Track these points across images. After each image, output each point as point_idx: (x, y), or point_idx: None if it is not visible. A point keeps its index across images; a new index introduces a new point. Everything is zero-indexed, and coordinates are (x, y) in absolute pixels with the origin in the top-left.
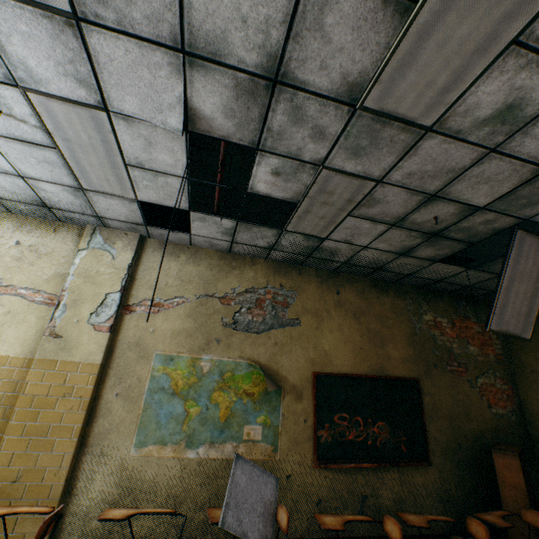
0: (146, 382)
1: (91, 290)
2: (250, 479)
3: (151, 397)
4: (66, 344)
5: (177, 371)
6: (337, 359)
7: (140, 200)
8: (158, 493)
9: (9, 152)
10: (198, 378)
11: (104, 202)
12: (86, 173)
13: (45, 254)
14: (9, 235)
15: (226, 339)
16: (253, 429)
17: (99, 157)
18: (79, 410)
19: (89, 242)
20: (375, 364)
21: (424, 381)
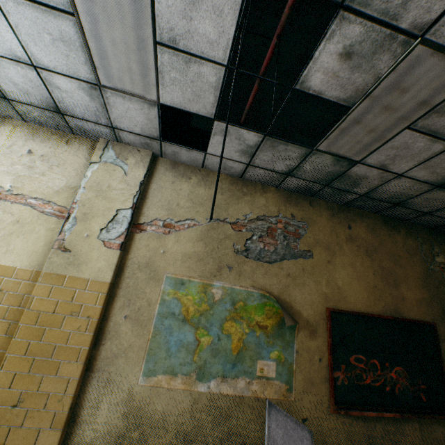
0: (156, 306)
1: (102, 205)
2: (286, 434)
3: (160, 322)
4: (74, 258)
5: (187, 297)
6: (350, 296)
7: (161, 103)
8: (167, 428)
9: (20, 24)
10: (209, 306)
11: (120, 106)
12: (106, 58)
13: (56, 165)
14: (21, 143)
15: (238, 267)
16: (267, 364)
17: (125, 30)
18: (86, 331)
19: (101, 155)
20: (389, 304)
21: (440, 326)
